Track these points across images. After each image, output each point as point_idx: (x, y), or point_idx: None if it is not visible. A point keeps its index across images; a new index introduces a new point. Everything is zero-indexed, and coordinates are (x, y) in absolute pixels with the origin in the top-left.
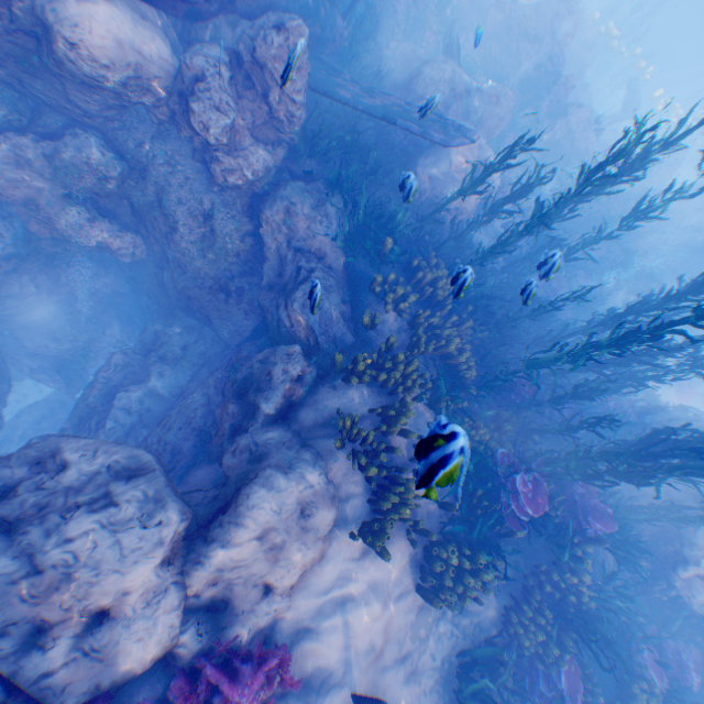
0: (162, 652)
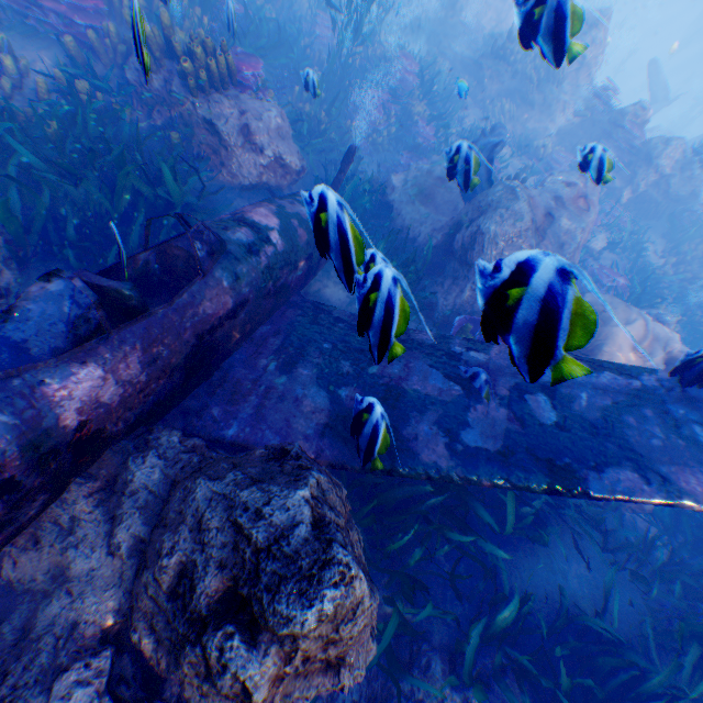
0: None
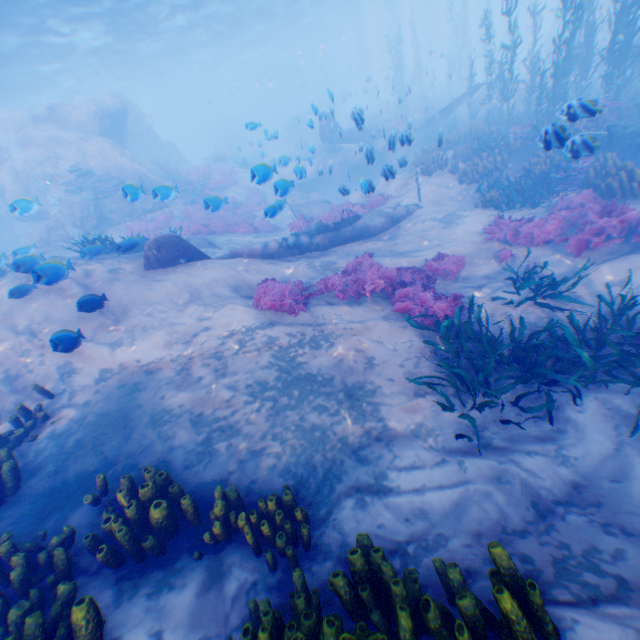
0: (358, 204)
